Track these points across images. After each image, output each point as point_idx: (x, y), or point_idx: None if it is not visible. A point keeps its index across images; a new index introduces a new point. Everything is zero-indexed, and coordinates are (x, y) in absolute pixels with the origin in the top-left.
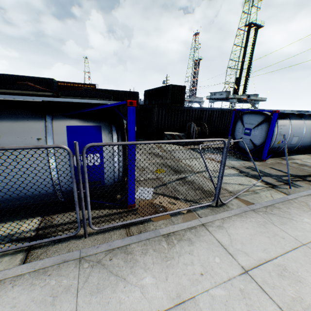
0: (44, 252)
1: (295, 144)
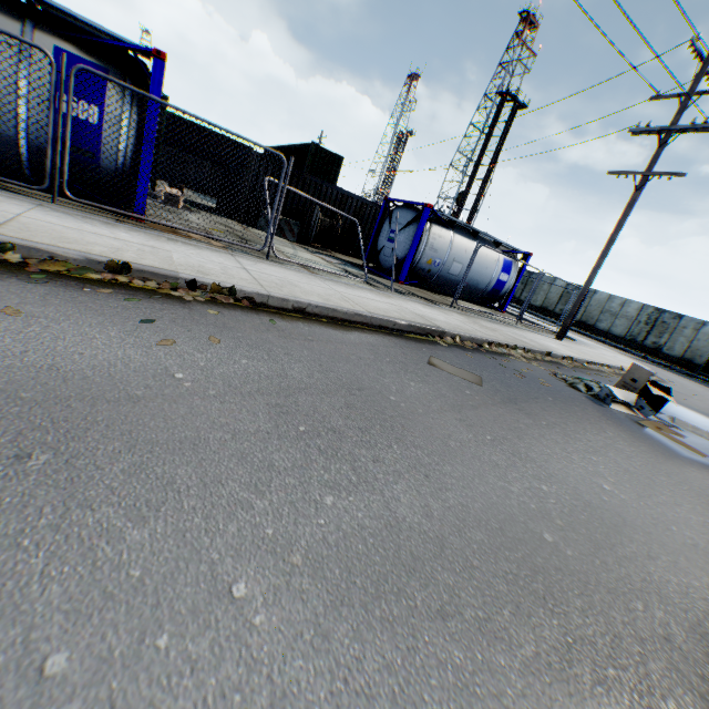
0: None
1: (459, 278)
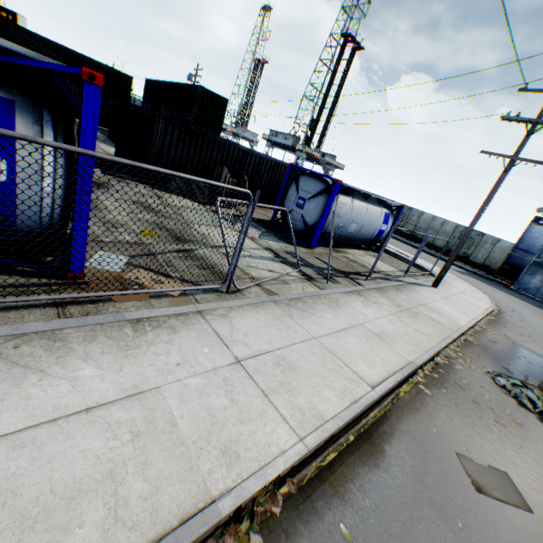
0: None
1: (353, 234)
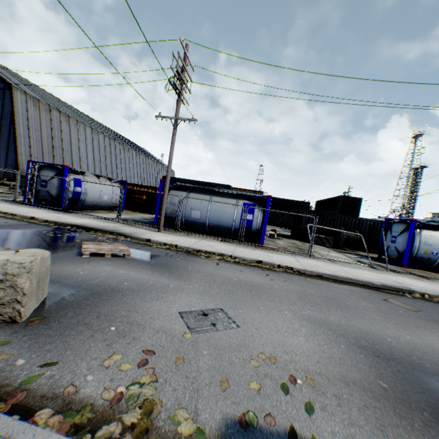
0: (226, 242)
1: None
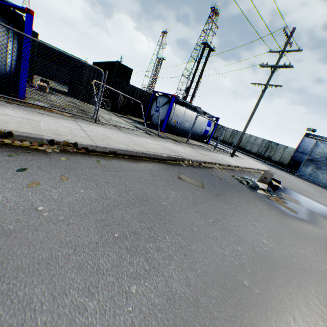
0: None
1: (188, 129)
